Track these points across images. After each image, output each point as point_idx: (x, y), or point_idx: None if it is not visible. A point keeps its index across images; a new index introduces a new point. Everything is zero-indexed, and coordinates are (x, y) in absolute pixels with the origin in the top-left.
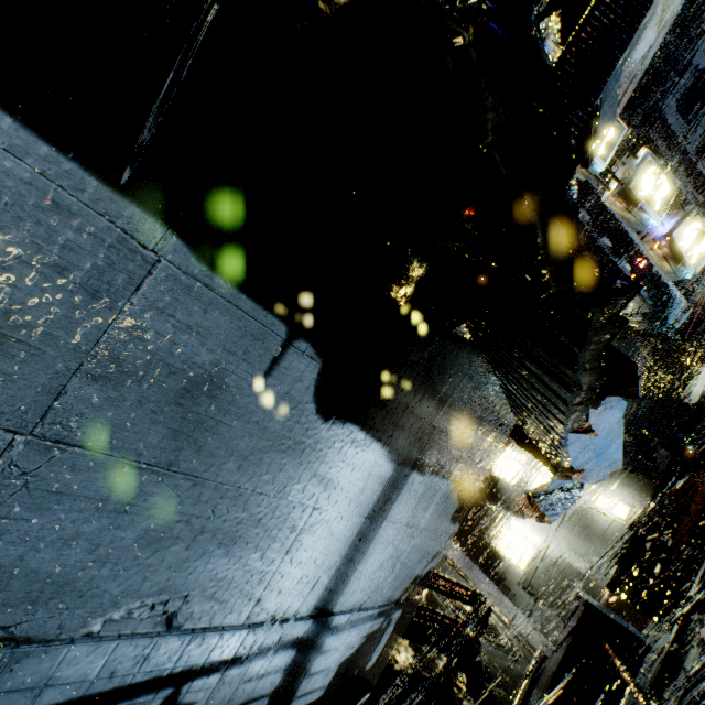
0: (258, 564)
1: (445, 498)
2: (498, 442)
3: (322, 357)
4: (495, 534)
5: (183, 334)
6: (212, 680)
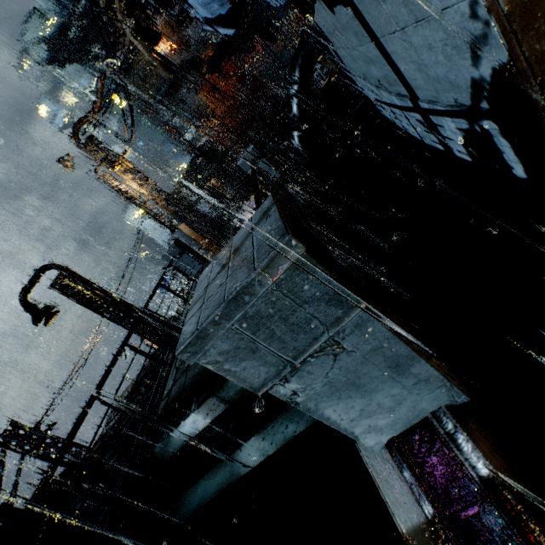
0: (377, 71)
1: None
2: None
3: None
4: None
5: (327, 19)
6: (405, 113)
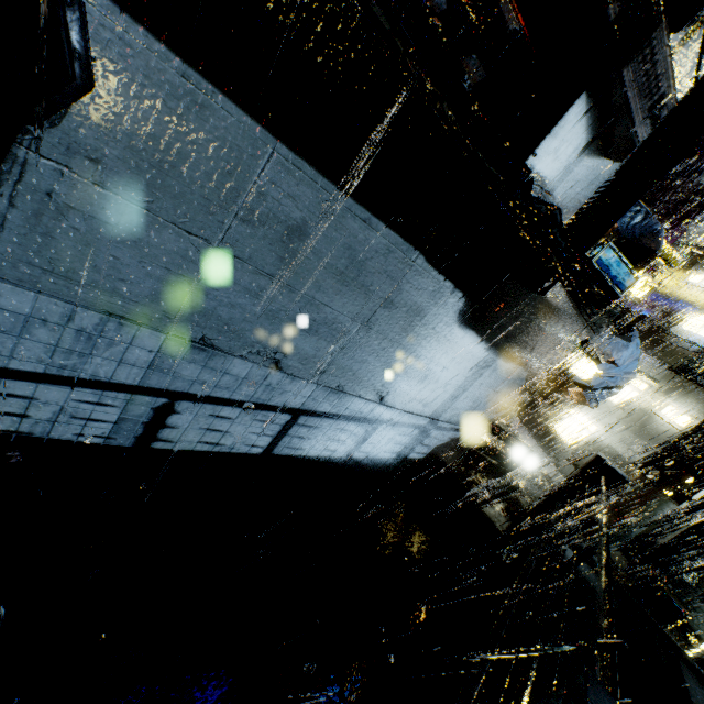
0: (415, 387)
1: (516, 377)
2: (567, 349)
3: (465, 298)
4: (557, 419)
5: (414, 291)
6: (388, 428)
